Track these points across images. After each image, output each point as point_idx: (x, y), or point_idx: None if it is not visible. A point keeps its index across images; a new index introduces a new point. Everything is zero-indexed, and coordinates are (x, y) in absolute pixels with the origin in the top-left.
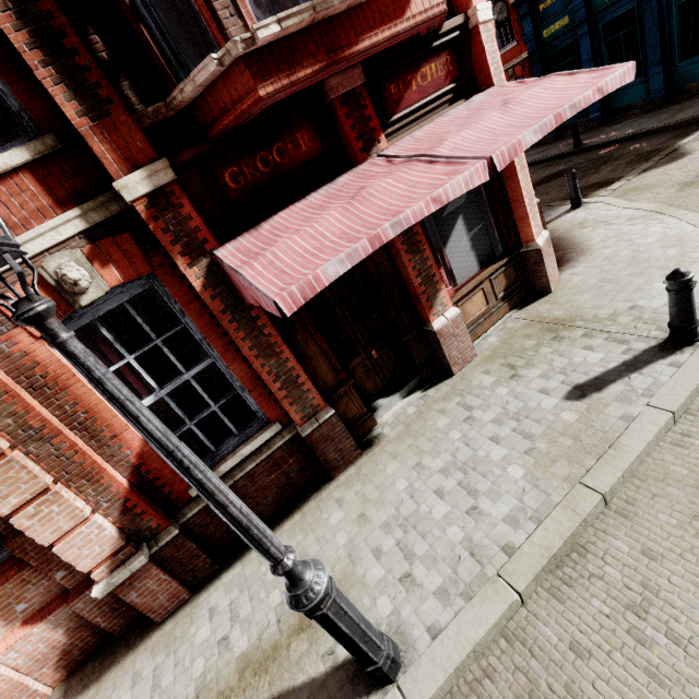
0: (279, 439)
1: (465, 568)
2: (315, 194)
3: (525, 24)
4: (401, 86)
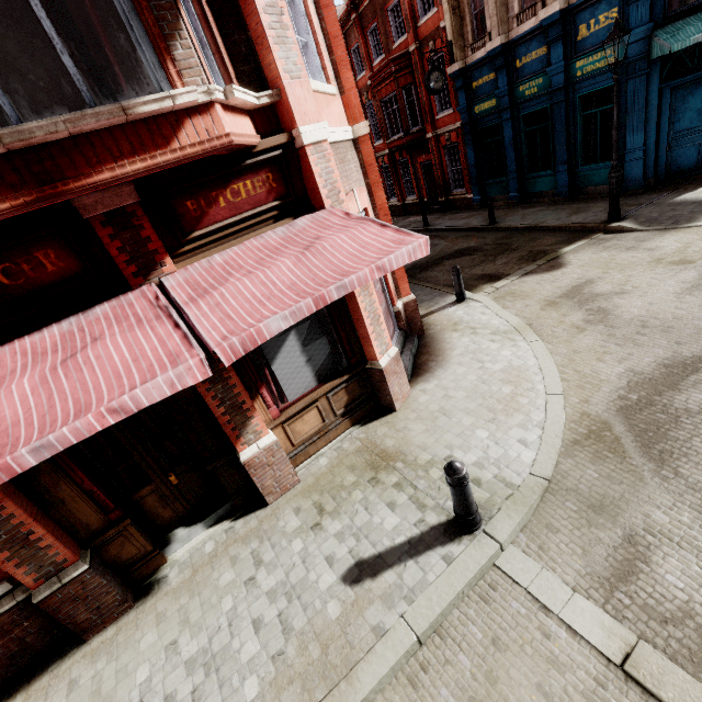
0: (7, 601)
1: None
2: (55, 327)
3: (460, 96)
4: (203, 202)
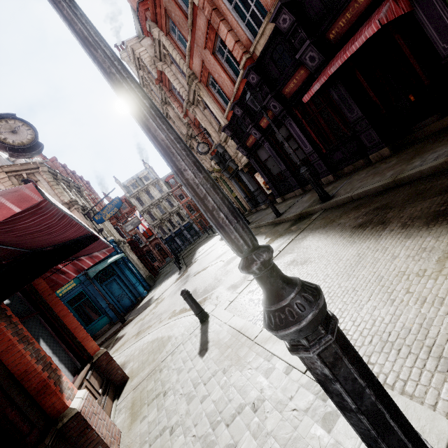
0: None
1: (302, 401)
2: None
3: None
4: None
